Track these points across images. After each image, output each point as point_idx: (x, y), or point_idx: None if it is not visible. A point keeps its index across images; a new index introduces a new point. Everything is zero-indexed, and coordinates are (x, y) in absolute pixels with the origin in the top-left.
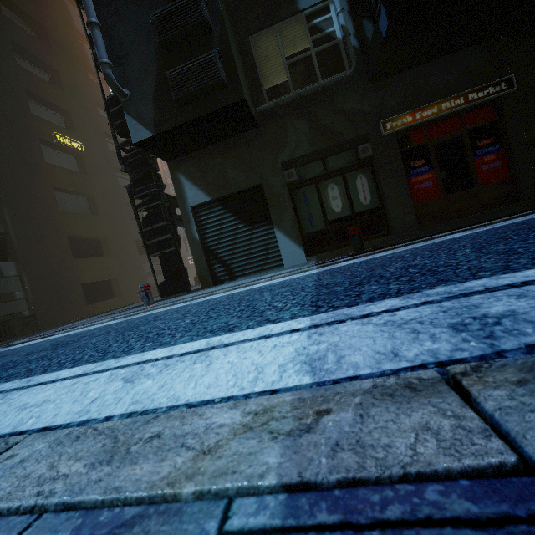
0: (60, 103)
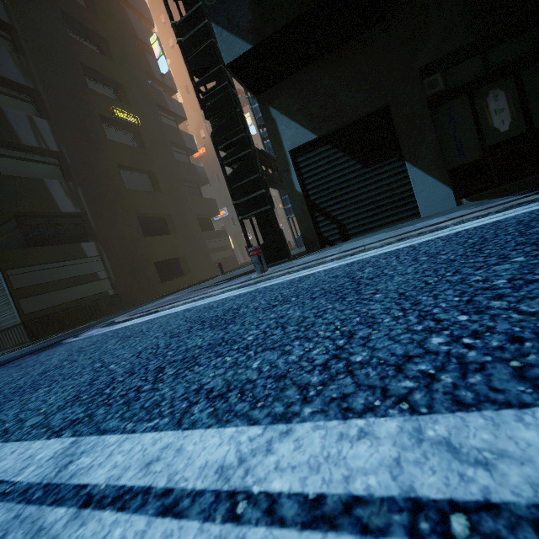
0: (113, 75)
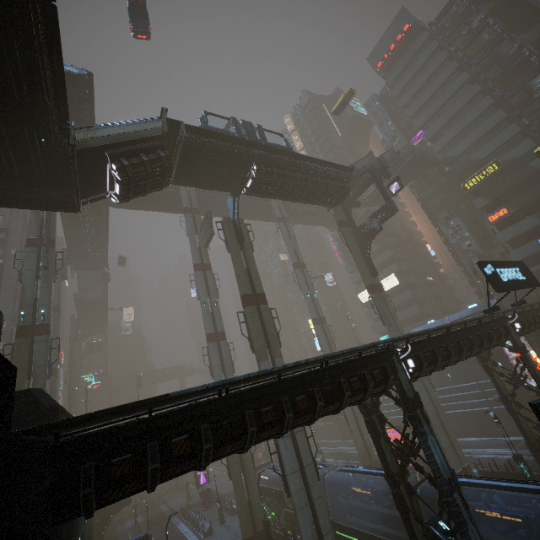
0: (423, 266)
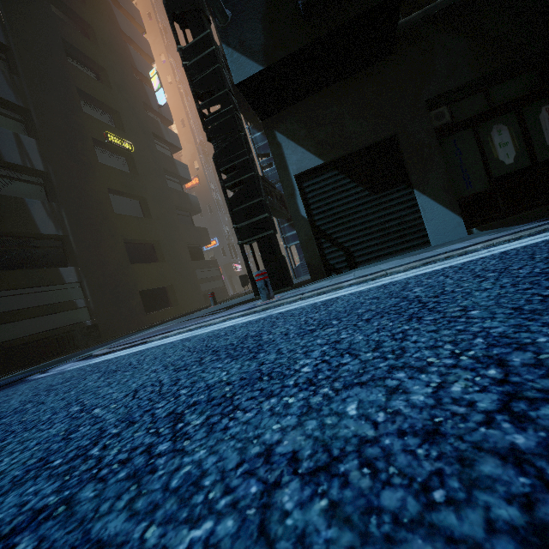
0: (109, 102)
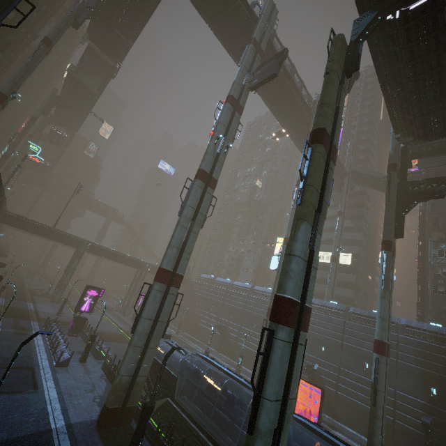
0: (370, 266)
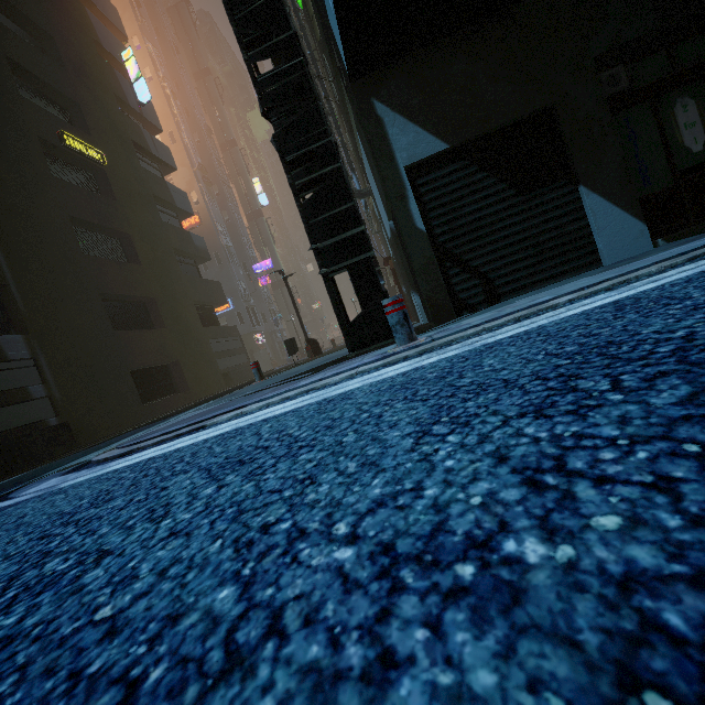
0: (63, 87)
